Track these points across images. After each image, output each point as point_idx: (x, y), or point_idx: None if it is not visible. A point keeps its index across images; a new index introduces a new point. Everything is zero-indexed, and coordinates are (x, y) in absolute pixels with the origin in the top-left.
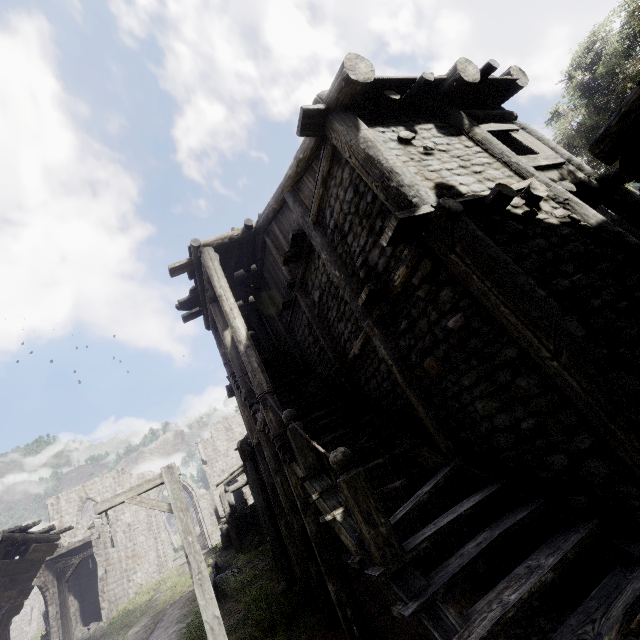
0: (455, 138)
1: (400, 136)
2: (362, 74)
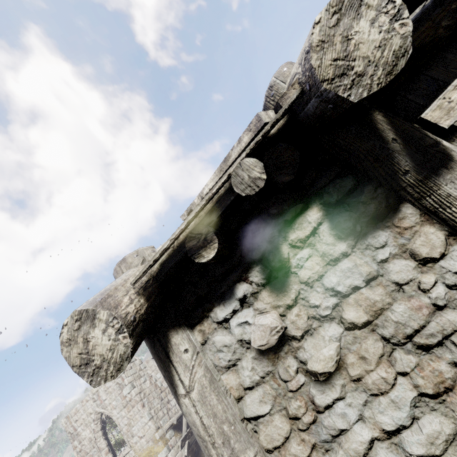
0: (384, 235)
1: (253, 346)
2: (105, 357)
